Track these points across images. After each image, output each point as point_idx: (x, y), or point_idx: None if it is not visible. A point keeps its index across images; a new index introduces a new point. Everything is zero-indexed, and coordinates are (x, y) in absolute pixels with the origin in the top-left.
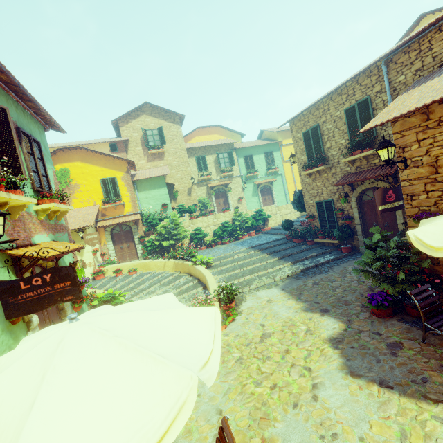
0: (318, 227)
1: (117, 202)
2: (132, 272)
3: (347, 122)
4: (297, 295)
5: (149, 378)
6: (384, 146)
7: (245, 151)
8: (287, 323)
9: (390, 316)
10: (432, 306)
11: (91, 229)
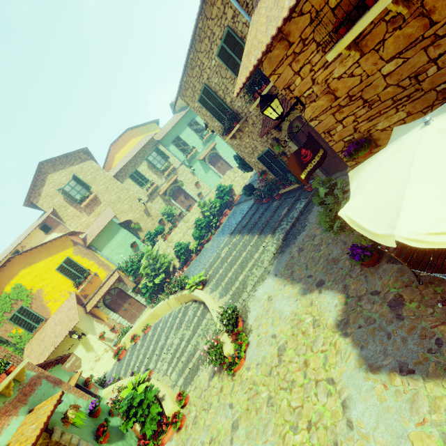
0: (275, 178)
1: (88, 277)
2: (146, 330)
3: (228, 67)
4: (290, 275)
5: None
6: (265, 105)
7: (169, 137)
8: (294, 321)
9: (378, 260)
10: (409, 246)
11: (84, 319)
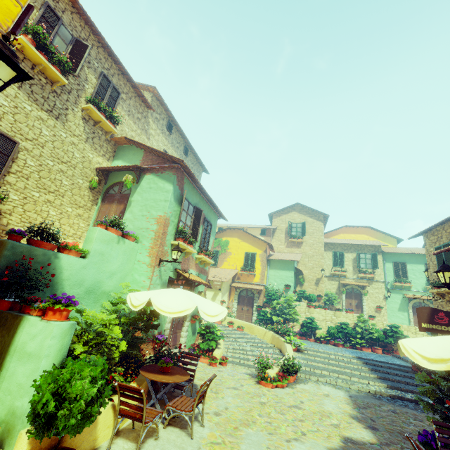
0: None
1: (250, 271)
2: (240, 328)
3: None
4: (360, 406)
5: (187, 302)
6: (440, 269)
7: (396, 256)
8: (324, 412)
9: None
10: None
11: (227, 285)
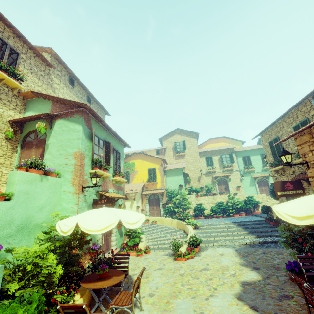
0: None
1: (154, 181)
2: (154, 222)
3: None
4: (244, 255)
5: (111, 217)
6: (282, 154)
7: (243, 153)
8: (223, 267)
9: None
10: None
11: (139, 194)
